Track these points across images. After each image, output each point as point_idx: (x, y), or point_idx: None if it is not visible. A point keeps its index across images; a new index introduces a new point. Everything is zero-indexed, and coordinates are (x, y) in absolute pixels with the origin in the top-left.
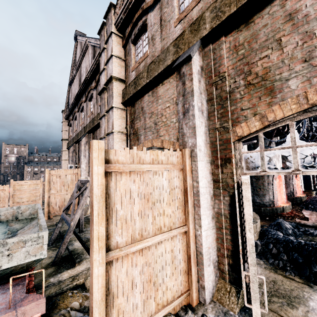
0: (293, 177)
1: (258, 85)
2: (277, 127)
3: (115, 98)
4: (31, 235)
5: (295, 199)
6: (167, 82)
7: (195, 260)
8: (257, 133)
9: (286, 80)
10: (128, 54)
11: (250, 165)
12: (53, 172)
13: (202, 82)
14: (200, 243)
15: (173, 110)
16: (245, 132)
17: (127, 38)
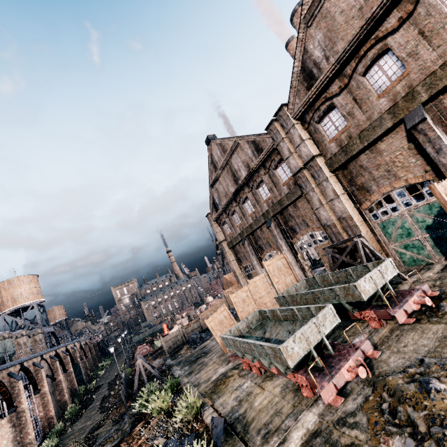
0: None
1: None
2: None
3: (324, 170)
4: (386, 261)
5: None
6: (388, 138)
7: None
8: None
9: None
10: (315, 133)
11: None
12: (267, 262)
13: (438, 128)
14: None
15: (407, 154)
16: None
17: (309, 122)
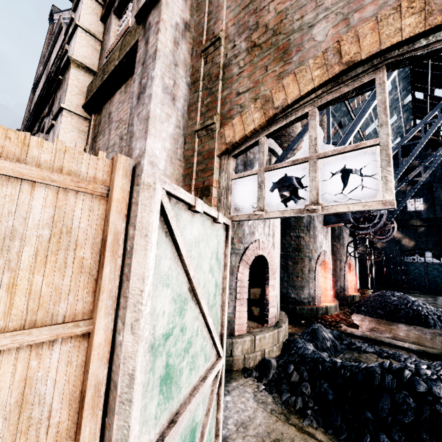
0: (345, 266)
1: (266, 45)
2: (290, 122)
3: (70, 95)
4: None
5: (346, 298)
6: None
7: (101, 403)
8: (258, 138)
9: (309, 27)
10: (107, 32)
11: (242, 201)
12: None
13: (184, 49)
14: (118, 362)
15: None
16: (238, 135)
17: (108, 6)
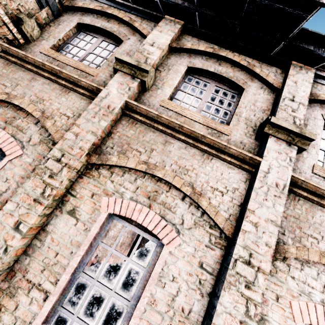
0: None
1: None
2: None
3: None
4: None
5: None
6: None
7: None
8: None
9: None
10: None
11: None
12: None
13: None
14: None
15: None
16: None
17: None
